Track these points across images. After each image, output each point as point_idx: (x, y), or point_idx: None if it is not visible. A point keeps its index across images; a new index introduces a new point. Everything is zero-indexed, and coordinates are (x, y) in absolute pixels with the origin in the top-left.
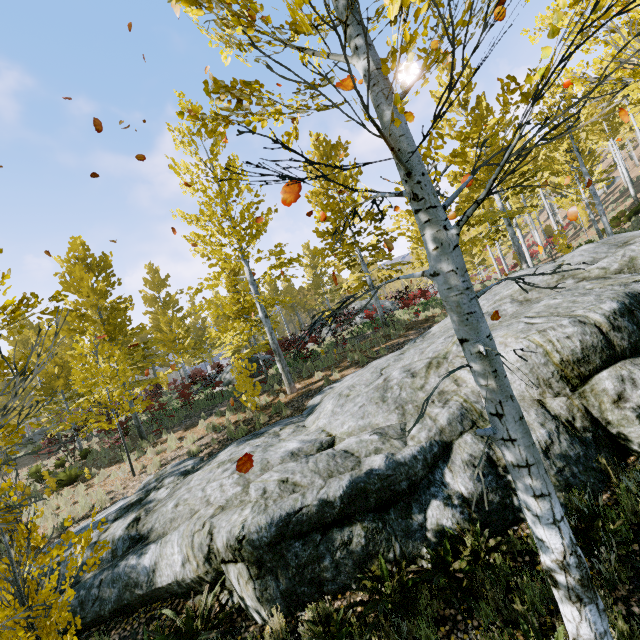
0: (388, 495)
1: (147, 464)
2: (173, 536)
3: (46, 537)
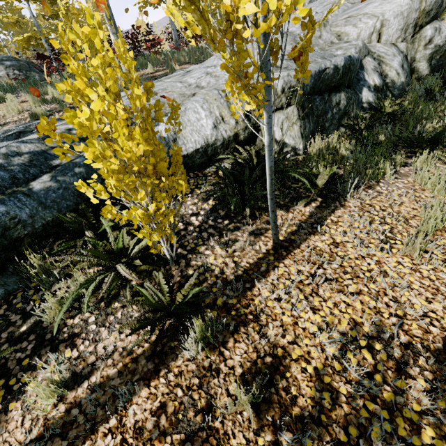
0: (350, 79)
1: None
2: (190, 105)
3: None
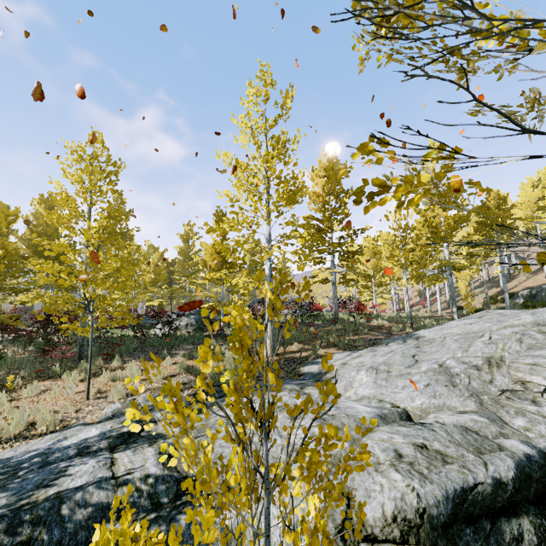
0: (540, 487)
1: (102, 389)
2: None
3: None
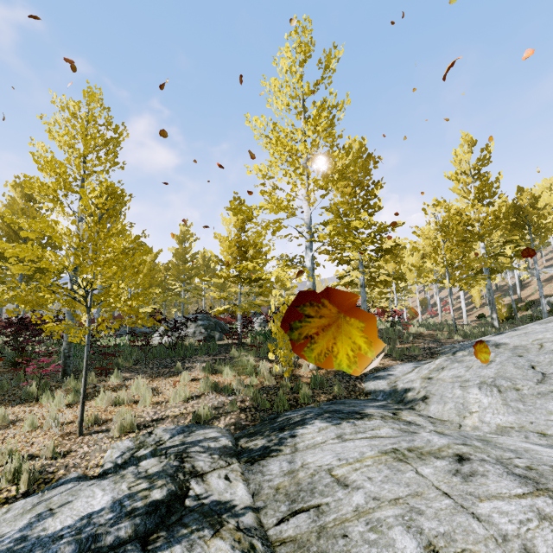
0: None
1: (100, 418)
2: None
3: None
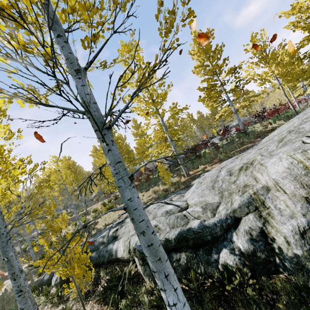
0: (199, 241)
1: None
2: (121, 240)
3: (101, 228)
